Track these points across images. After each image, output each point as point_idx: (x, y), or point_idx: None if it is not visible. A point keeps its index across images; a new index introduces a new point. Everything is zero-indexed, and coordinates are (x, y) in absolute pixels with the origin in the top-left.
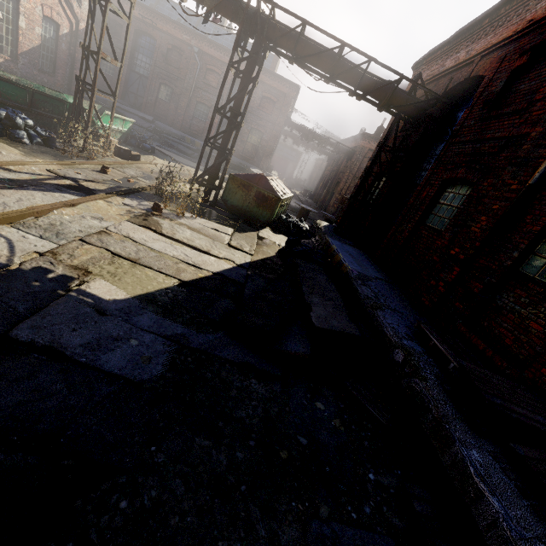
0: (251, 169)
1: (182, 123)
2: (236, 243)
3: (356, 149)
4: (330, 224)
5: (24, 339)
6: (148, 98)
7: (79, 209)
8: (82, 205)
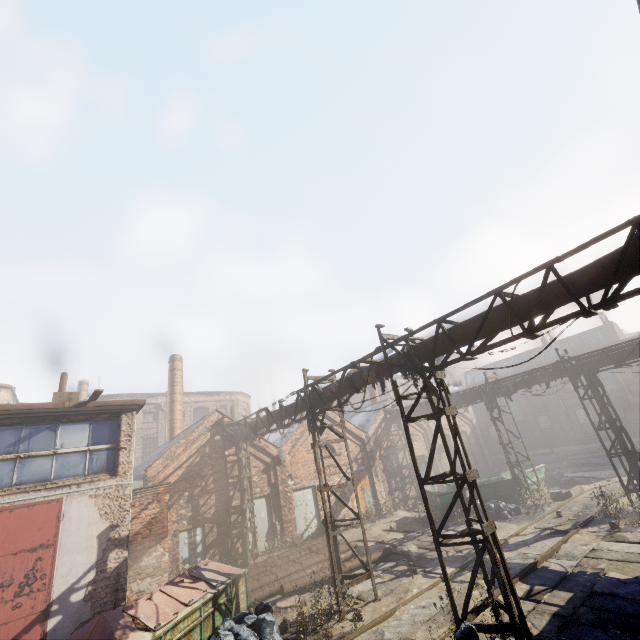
0: None
1: (575, 436)
2: None
3: None
4: None
5: (599, 591)
6: (533, 435)
7: (569, 543)
8: (568, 540)
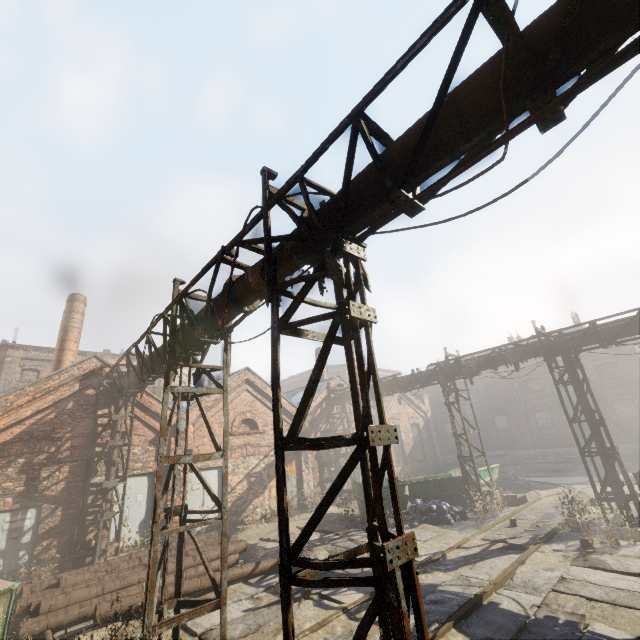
0: None
1: (532, 439)
2: None
3: None
4: None
5: None
6: (489, 435)
7: (528, 564)
8: (527, 560)
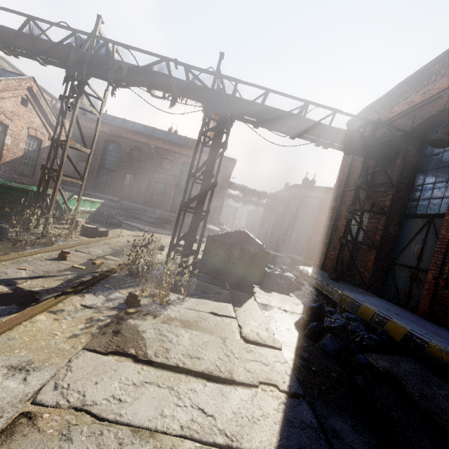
0: (207, 226)
1: (144, 199)
2: (250, 331)
3: (289, 197)
4: (313, 268)
5: None
6: (114, 185)
7: None
8: None
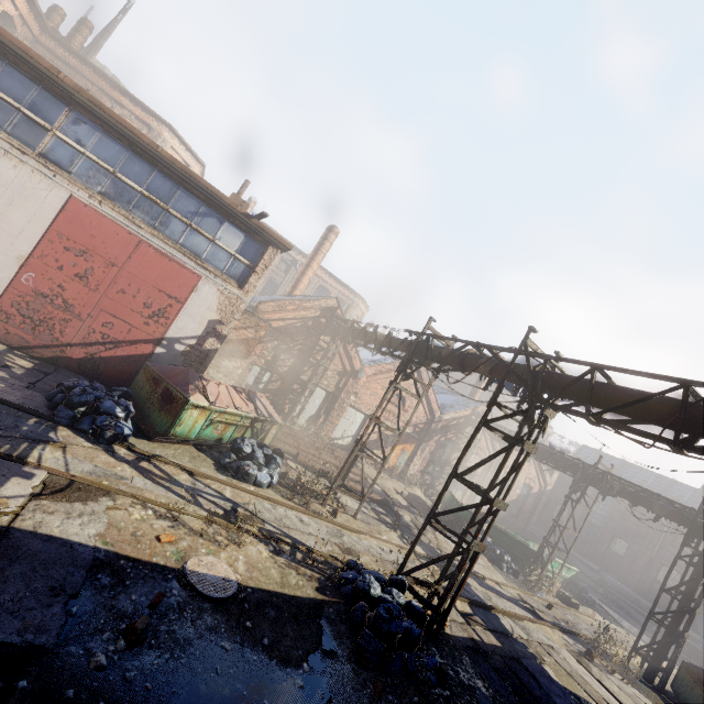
0: None
1: (638, 582)
2: None
3: None
4: None
5: (524, 664)
6: (596, 546)
7: (536, 626)
8: (538, 624)
